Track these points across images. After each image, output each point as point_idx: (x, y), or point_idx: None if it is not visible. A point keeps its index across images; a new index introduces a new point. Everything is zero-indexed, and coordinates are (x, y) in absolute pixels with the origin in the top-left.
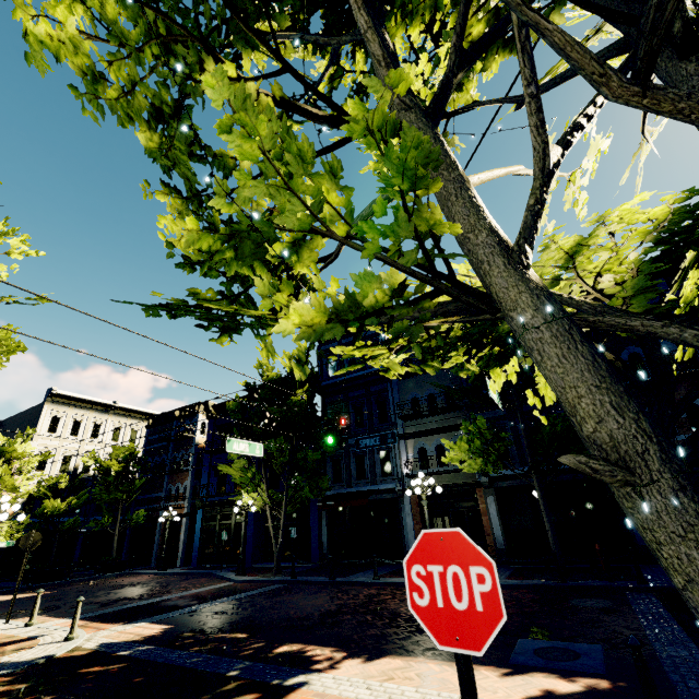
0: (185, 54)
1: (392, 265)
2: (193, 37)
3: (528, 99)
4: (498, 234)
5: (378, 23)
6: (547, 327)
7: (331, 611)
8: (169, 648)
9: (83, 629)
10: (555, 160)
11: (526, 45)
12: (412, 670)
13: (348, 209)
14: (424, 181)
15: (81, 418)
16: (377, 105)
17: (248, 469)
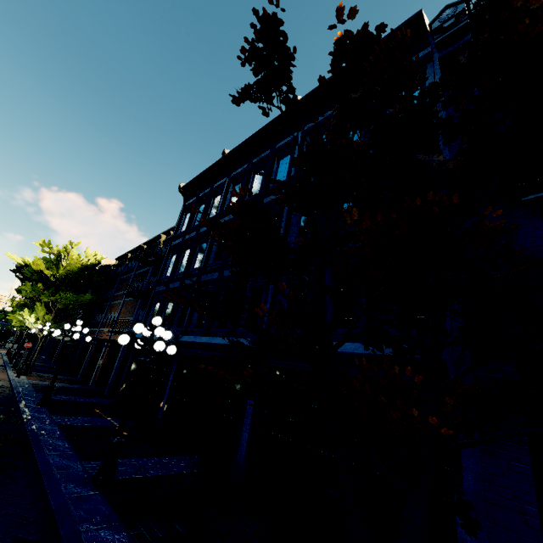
0: None
1: None
2: None
3: None
4: None
5: None
6: None
7: None
8: None
9: None
10: None
11: None
12: None
13: None
14: None
15: None
16: None
17: None
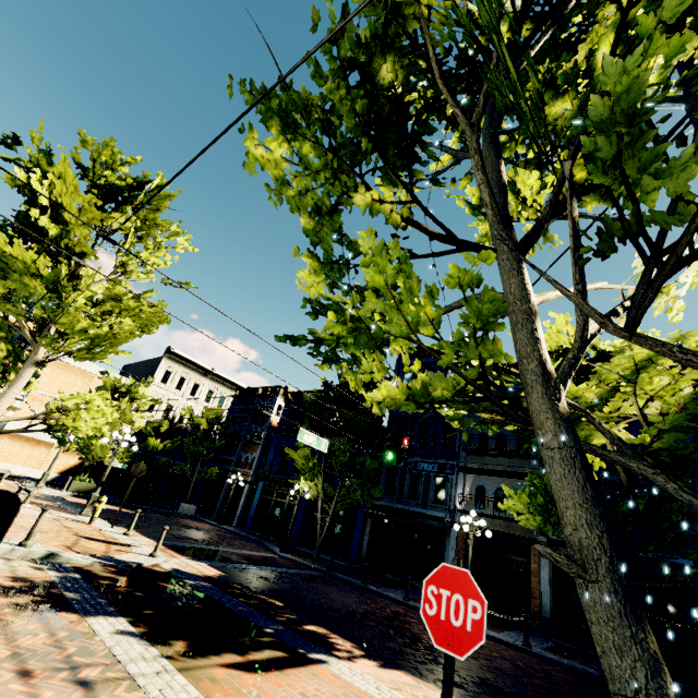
0: (346, 180)
1: (458, 374)
2: (355, 172)
3: (576, 292)
4: (545, 366)
5: (497, 155)
6: (559, 450)
7: (358, 612)
8: (222, 591)
9: (162, 552)
10: (593, 332)
11: (578, 261)
12: (420, 690)
13: (438, 320)
14: (492, 325)
15: (186, 376)
16: (469, 270)
17: (310, 458)
